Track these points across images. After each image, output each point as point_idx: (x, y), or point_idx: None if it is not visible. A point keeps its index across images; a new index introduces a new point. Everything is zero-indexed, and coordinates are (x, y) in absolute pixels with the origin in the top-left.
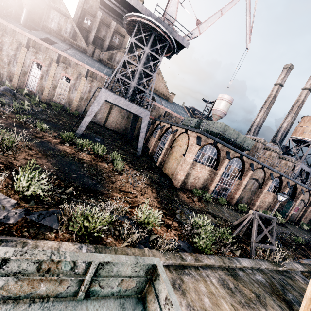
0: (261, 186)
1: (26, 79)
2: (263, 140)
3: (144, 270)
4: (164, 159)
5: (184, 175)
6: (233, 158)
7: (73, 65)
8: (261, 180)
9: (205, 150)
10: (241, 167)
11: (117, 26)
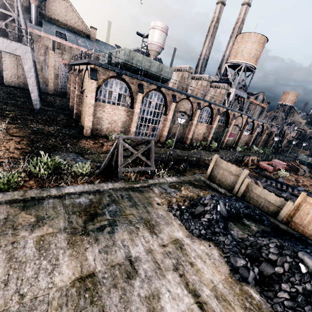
0: (191, 118)
1: None
2: (188, 67)
3: None
4: (80, 109)
5: (91, 120)
6: (149, 91)
7: None
8: (190, 112)
9: (111, 86)
10: (164, 101)
11: None
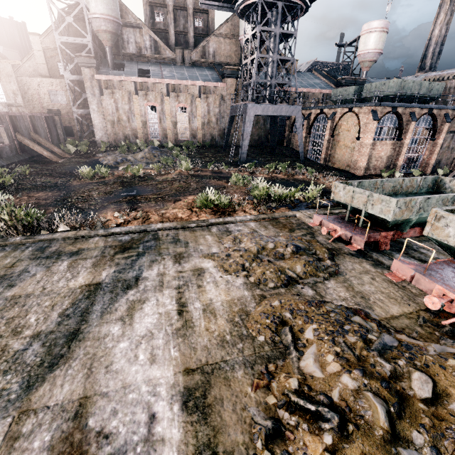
0: None
1: (148, 129)
2: None
3: (434, 180)
4: (329, 153)
5: (366, 160)
6: (419, 117)
7: (183, 89)
8: None
9: (382, 123)
10: (432, 124)
11: (193, 1)
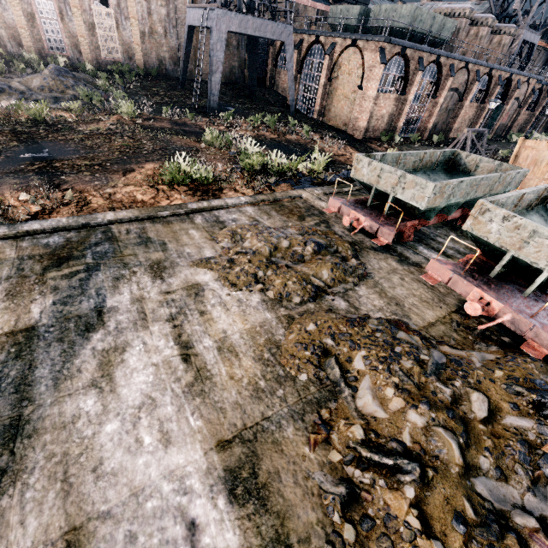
0: (462, 97)
1: (40, 31)
2: (469, 9)
3: (451, 154)
4: (324, 105)
5: (367, 118)
6: (426, 66)
7: None
8: (463, 88)
9: (389, 68)
10: (437, 77)
11: None
